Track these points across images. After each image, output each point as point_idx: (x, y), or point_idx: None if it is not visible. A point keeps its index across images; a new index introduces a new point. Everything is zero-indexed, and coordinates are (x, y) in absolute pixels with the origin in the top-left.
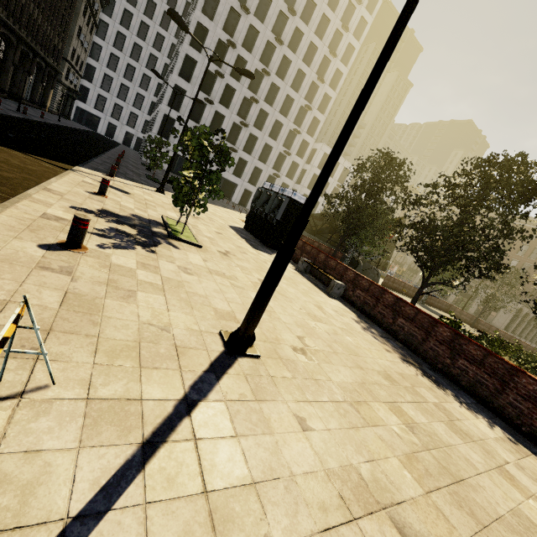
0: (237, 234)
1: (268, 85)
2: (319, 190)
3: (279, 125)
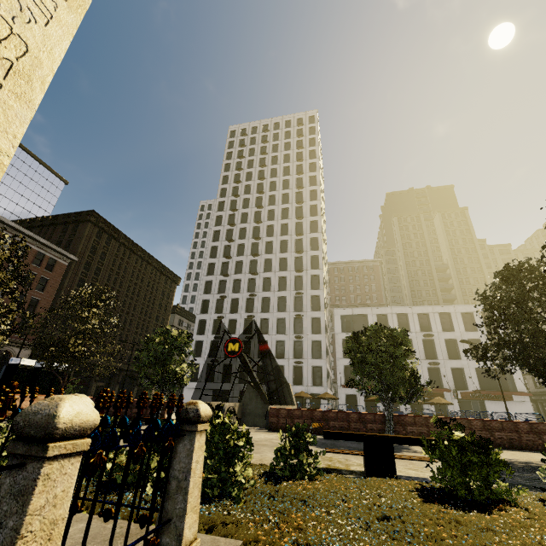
0: None
1: (259, 301)
2: None
3: (283, 320)
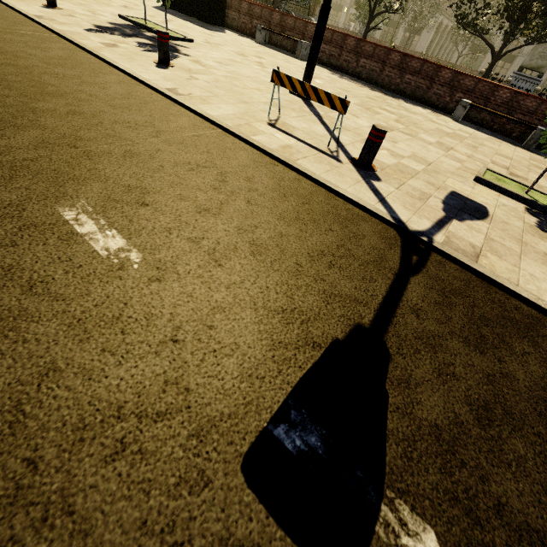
0: (175, 17)
1: None
2: None
3: None
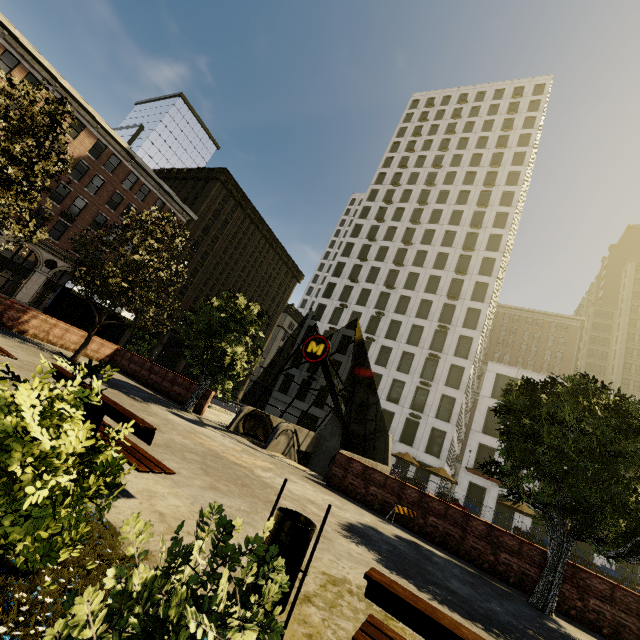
0: None
1: (386, 323)
2: None
3: (411, 356)
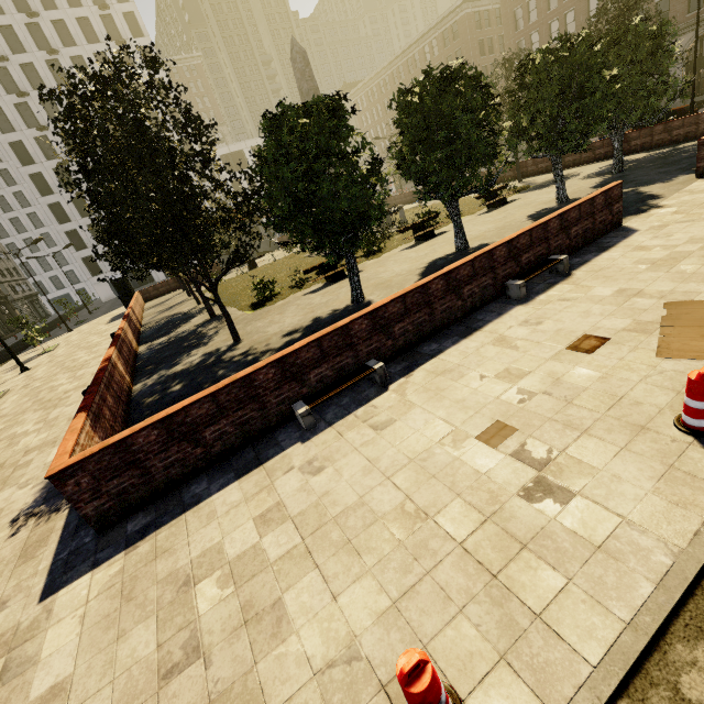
0: (109, 321)
1: None
2: None
3: None
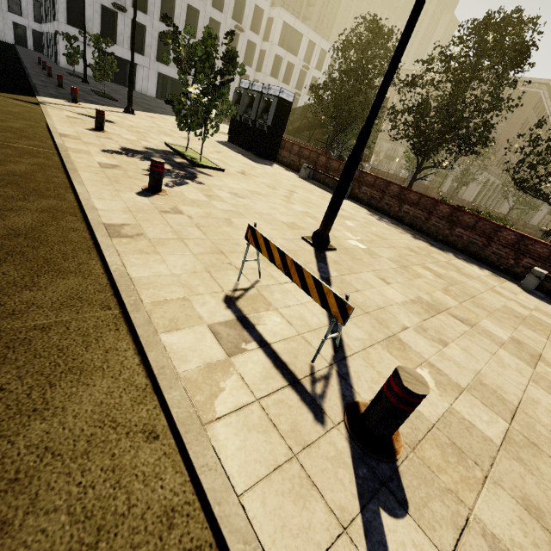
0: (231, 150)
1: None
2: (381, 101)
3: None
